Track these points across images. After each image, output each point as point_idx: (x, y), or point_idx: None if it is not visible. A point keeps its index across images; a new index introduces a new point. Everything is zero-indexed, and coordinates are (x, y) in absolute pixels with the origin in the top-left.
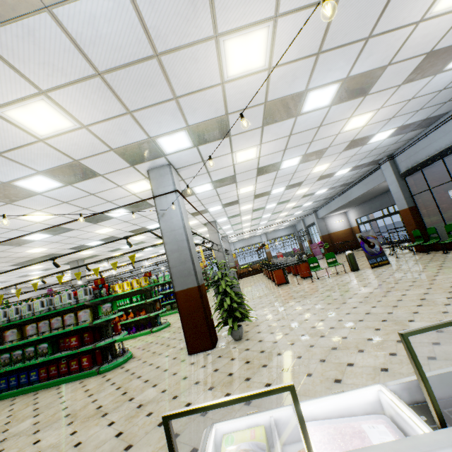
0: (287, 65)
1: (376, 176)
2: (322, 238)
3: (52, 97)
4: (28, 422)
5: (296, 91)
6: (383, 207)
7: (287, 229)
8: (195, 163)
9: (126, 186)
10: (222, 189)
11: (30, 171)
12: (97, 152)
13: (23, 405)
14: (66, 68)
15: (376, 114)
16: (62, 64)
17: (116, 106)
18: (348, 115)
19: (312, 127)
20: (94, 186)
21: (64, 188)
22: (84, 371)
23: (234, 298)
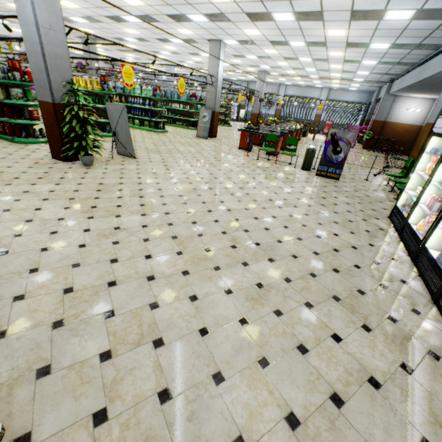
0: None
1: None
2: (372, 123)
3: None
4: None
5: None
6: None
7: (360, 95)
8: None
9: None
10: None
11: None
12: None
13: None
14: None
15: None
16: None
17: None
18: None
19: None
20: None
21: None
22: (7, 136)
23: (76, 129)
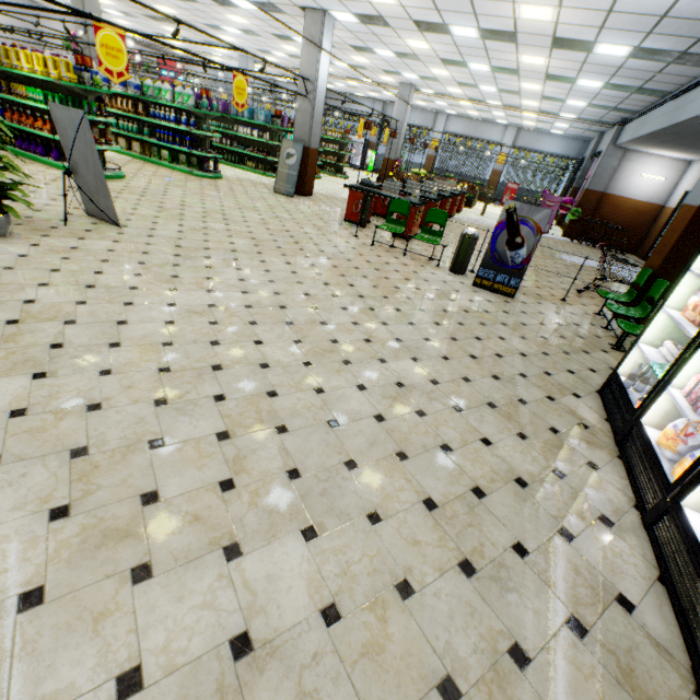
0: None
1: None
2: (583, 194)
3: None
4: None
5: None
6: None
7: (567, 144)
8: None
9: None
10: None
11: None
12: None
13: None
14: None
15: None
16: None
17: None
18: None
19: None
20: None
21: None
22: None
23: None
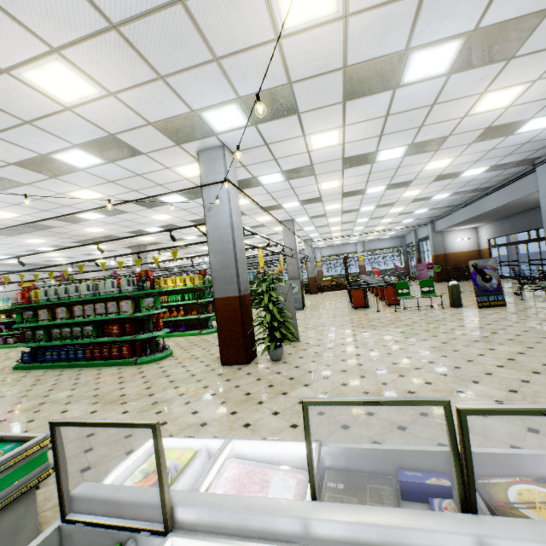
0: (372, 10)
1: (526, 182)
2: (434, 258)
3: (67, 57)
4: (65, 393)
5: (392, 51)
6: (531, 227)
7: (393, 241)
8: (257, 146)
9: (175, 169)
10: (297, 182)
11: (66, 143)
12: (134, 125)
13: (67, 378)
14: (74, 19)
15: (530, 88)
16: (68, 14)
17: (144, 69)
18: (480, 89)
19: (421, 105)
20: (139, 165)
21: (106, 165)
22: (123, 359)
23: (277, 316)
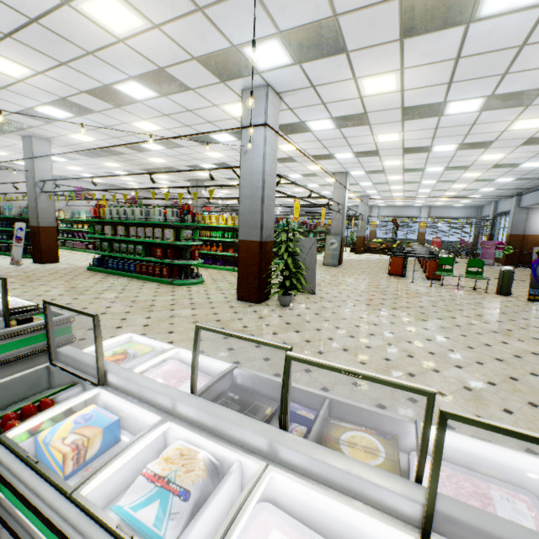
0: None
1: None
2: (508, 237)
3: None
4: (114, 295)
5: None
6: None
7: (466, 210)
8: (303, 88)
9: (222, 107)
10: (350, 131)
11: (123, 75)
12: (179, 60)
13: (120, 284)
14: None
15: None
16: None
17: None
18: None
19: (505, 46)
20: (189, 101)
21: (160, 99)
22: (163, 278)
23: (290, 266)
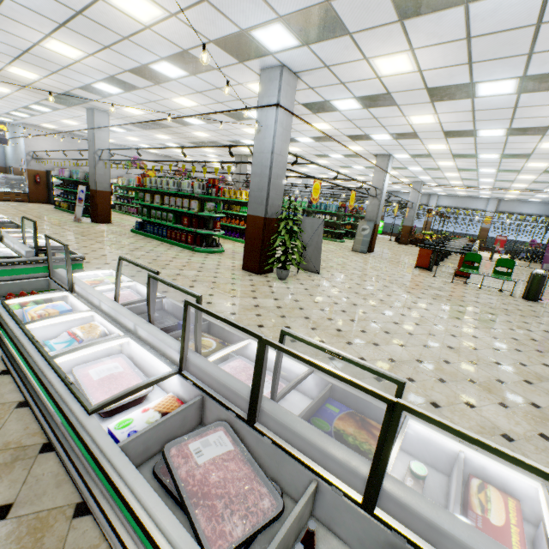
0: None
1: None
2: None
3: None
4: (142, 253)
5: None
6: None
7: (545, 207)
8: (317, 68)
9: (247, 85)
10: (379, 111)
11: (156, 56)
12: (199, 43)
13: (151, 245)
14: None
15: None
16: None
17: None
18: None
19: (518, 25)
20: (216, 79)
21: (190, 77)
22: (187, 245)
23: (287, 243)
